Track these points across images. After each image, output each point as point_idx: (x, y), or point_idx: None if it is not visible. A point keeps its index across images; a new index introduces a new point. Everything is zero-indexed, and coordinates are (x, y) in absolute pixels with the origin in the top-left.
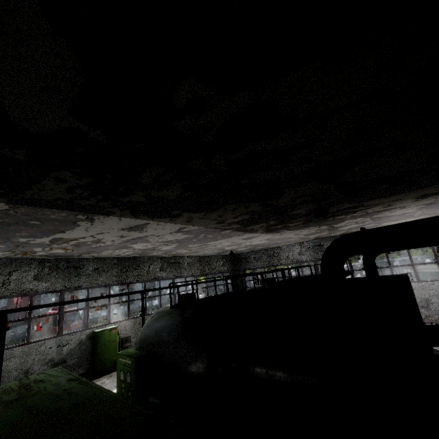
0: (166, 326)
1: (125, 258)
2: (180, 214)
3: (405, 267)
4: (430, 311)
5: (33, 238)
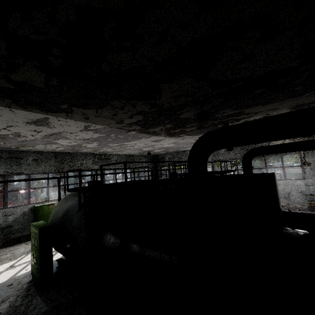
0: (70, 205)
1: (61, 153)
2: (71, 109)
3: (280, 170)
4: (289, 201)
5: None
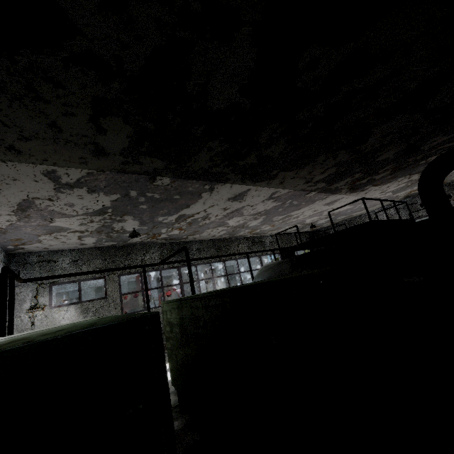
0: (275, 272)
1: (217, 239)
2: (277, 174)
3: None
4: None
5: (167, 216)
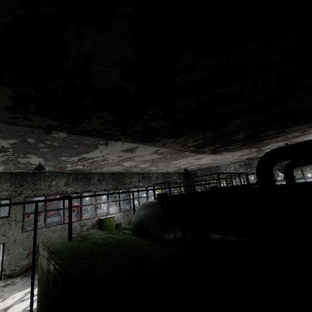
0: (150, 211)
1: (116, 173)
2: (160, 139)
3: None
4: None
5: (70, 157)
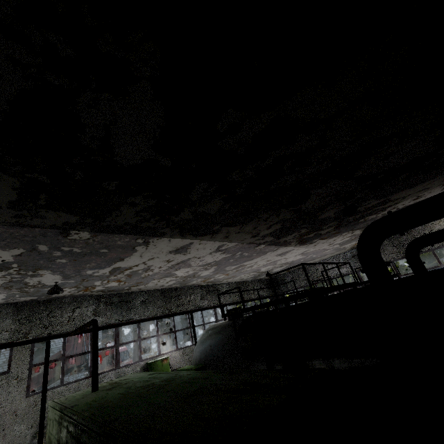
0: (219, 338)
1: (167, 289)
2: (220, 229)
3: None
4: None
5: (98, 269)
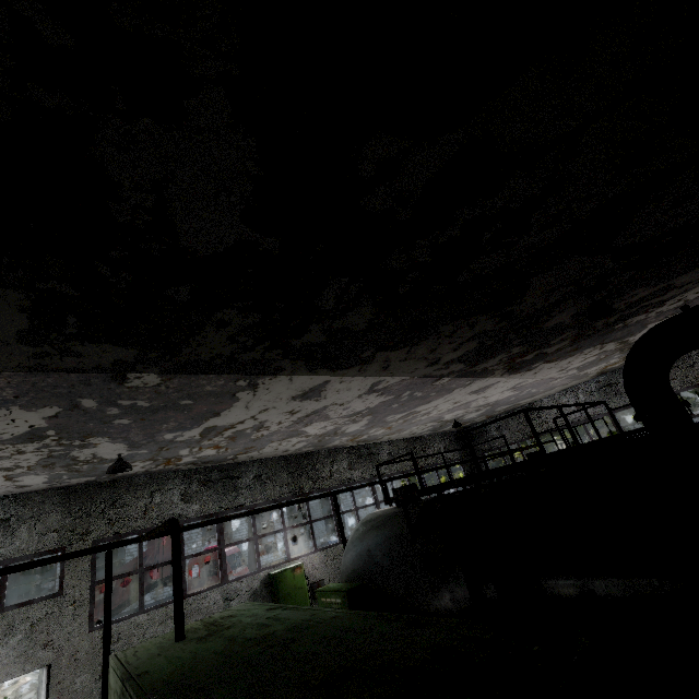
0: (382, 538)
1: (295, 455)
2: (373, 356)
3: None
4: None
5: (182, 431)
